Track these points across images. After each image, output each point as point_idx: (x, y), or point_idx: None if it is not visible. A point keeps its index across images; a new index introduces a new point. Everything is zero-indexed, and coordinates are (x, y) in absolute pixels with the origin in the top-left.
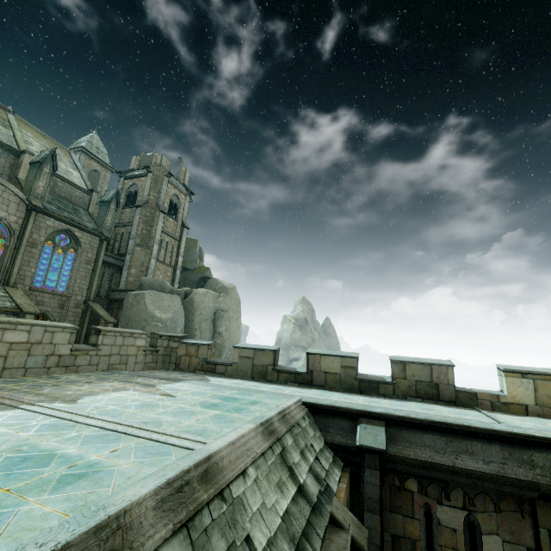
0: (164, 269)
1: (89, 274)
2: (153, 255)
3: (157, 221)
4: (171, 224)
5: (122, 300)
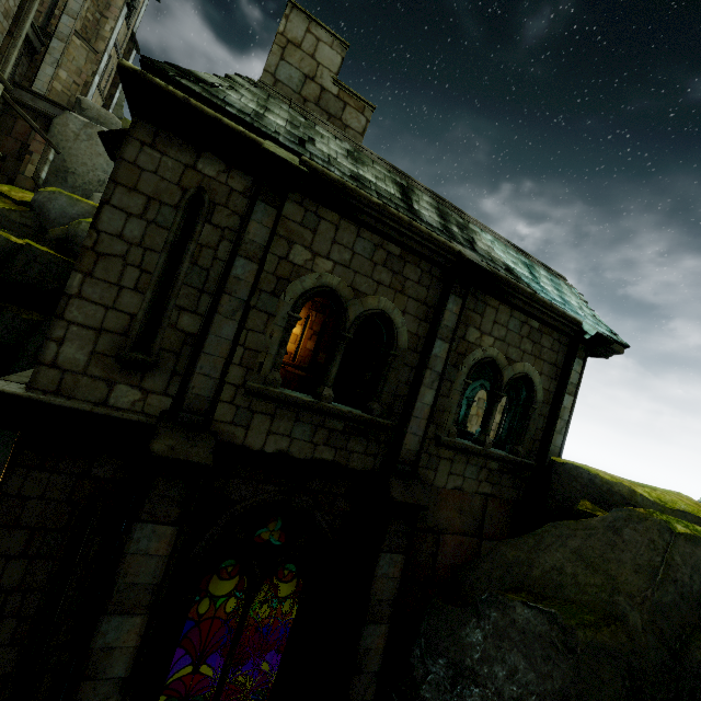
0: (95, 96)
1: (1, 36)
2: (100, 68)
3: (116, 15)
4: (122, 29)
5: (44, 115)
